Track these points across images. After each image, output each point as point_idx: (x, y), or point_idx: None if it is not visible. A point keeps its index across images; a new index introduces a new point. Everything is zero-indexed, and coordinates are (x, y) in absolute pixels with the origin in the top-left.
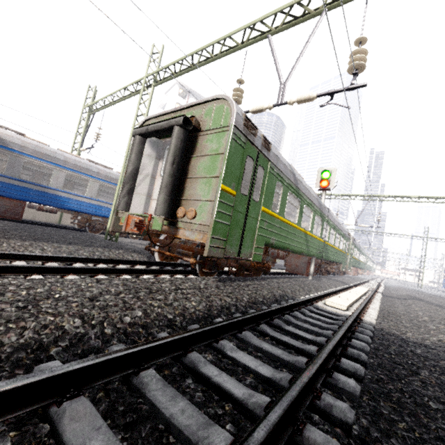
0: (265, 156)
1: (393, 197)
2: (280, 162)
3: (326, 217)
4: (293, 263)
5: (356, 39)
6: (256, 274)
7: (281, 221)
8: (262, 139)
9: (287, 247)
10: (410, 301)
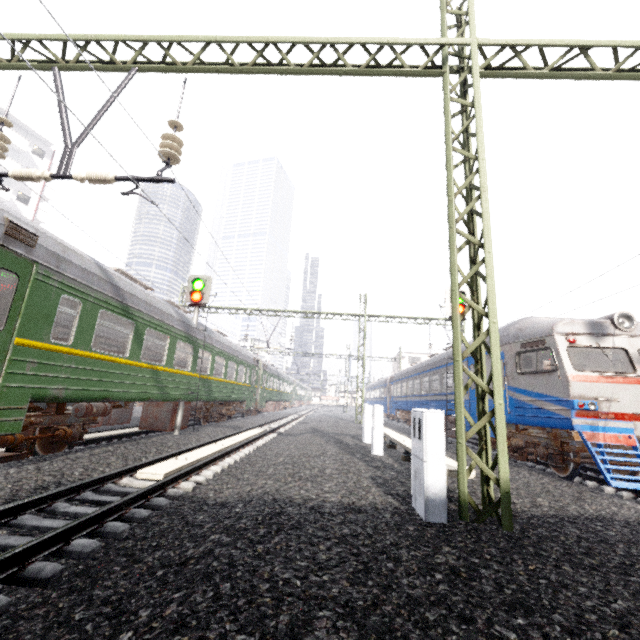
0: (21, 255)
1: (304, 313)
2: (71, 265)
3: (203, 342)
4: (151, 414)
5: (169, 121)
6: (50, 449)
7: (84, 357)
8: (9, 226)
9: (105, 396)
10: (301, 436)
